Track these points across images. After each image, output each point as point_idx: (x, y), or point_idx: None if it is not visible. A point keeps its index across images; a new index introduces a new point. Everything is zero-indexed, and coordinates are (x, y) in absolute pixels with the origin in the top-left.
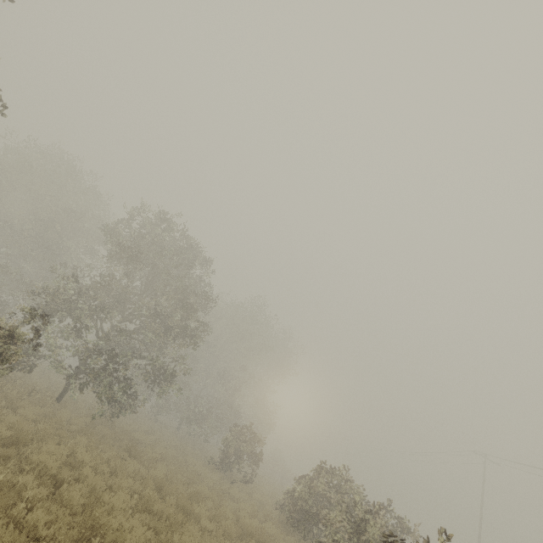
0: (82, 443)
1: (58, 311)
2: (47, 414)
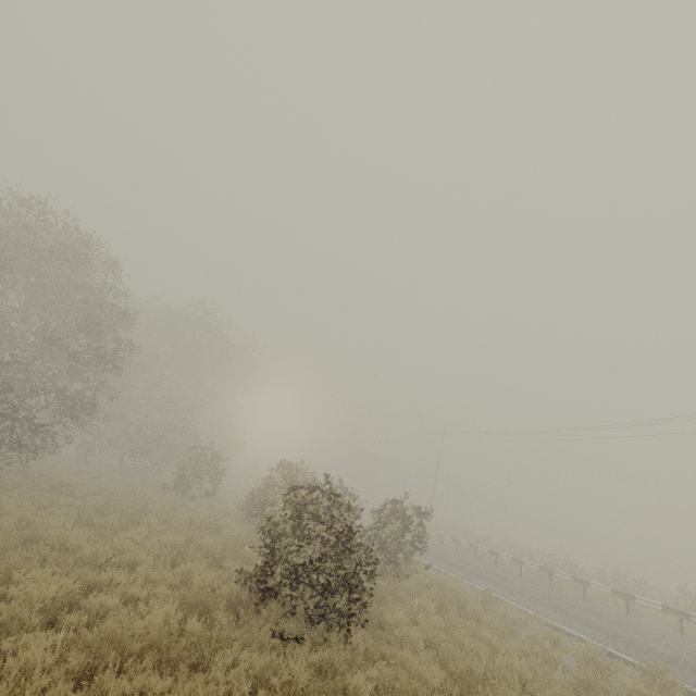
0: None
1: None
2: None
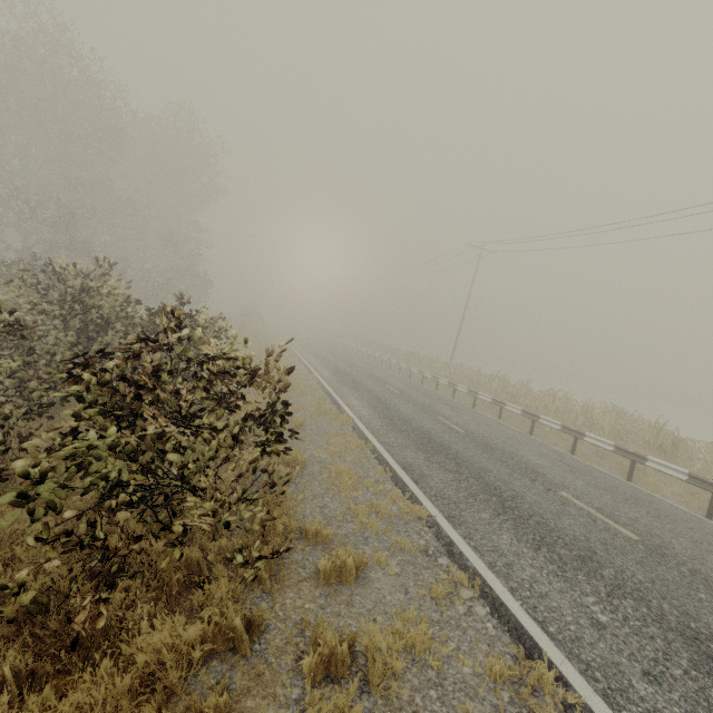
0: None
1: None
2: None
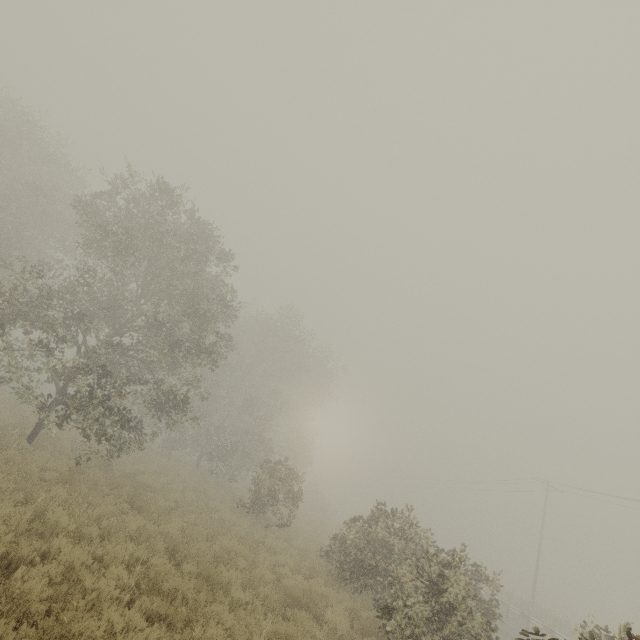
0: (60, 497)
1: (14, 320)
2: (10, 459)
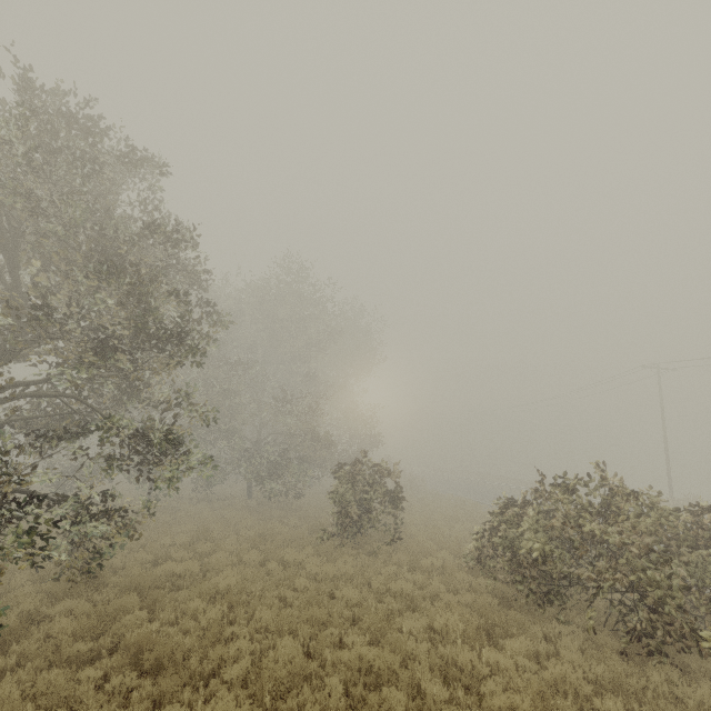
0: None
1: None
2: None
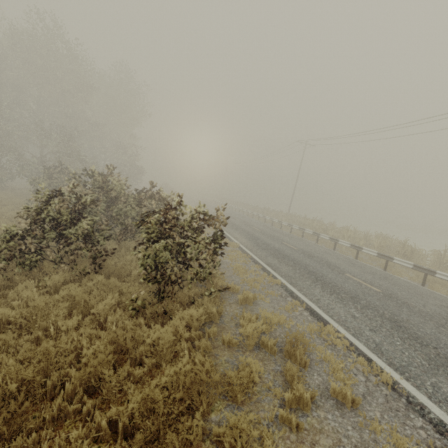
0: None
1: None
2: None
